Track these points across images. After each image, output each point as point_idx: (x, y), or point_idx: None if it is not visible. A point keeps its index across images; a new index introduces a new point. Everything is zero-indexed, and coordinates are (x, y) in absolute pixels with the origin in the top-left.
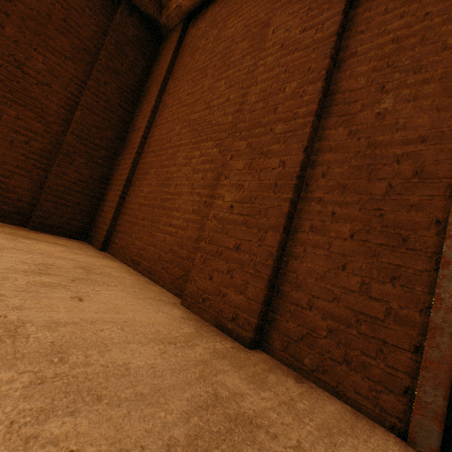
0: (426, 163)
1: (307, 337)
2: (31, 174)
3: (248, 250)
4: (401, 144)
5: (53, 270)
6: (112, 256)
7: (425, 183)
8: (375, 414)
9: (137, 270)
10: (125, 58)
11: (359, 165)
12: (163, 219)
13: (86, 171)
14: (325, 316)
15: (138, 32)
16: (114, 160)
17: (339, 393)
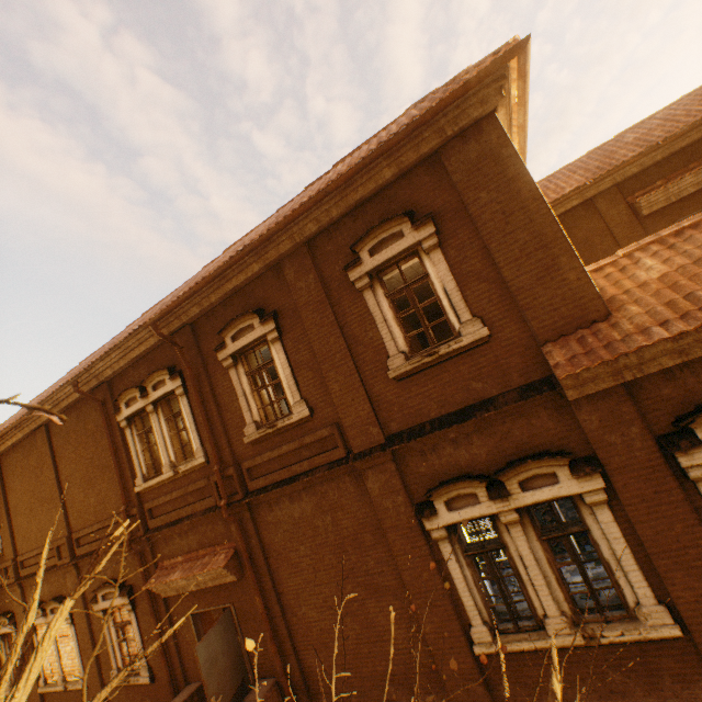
0: None
1: None
2: None
3: None
4: None
5: None
6: None
7: None
8: None
9: None
10: None
11: None
12: None
13: None
14: None
15: None
16: None
17: None
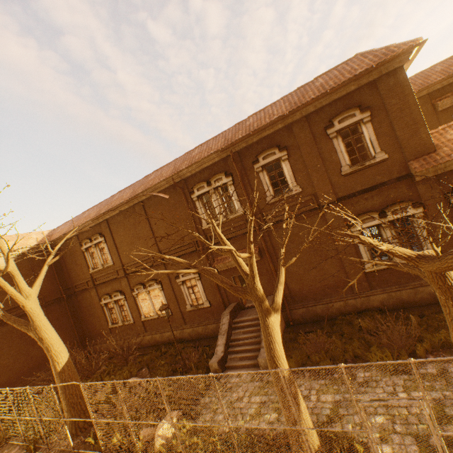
0: None
1: None
2: None
3: None
4: None
5: None
6: None
7: None
8: None
9: None
10: None
11: None
12: None
13: None
14: None
15: None
16: None
17: None
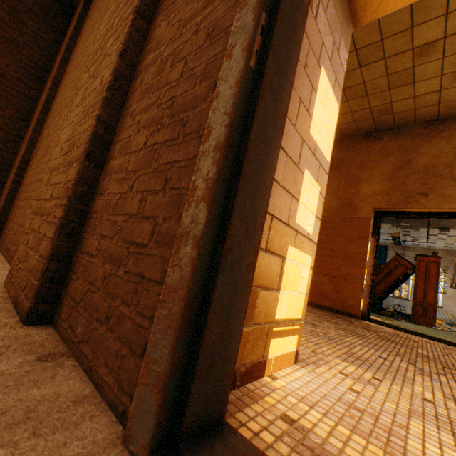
0: (219, 18)
1: (87, 294)
2: None
3: (57, 194)
4: (203, 9)
5: None
6: None
7: (213, 43)
8: (113, 395)
9: (6, 259)
10: (24, 27)
11: (168, 54)
12: (35, 193)
13: None
14: (106, 259)
15: None
16: (17, 144)
17: (92, 370)
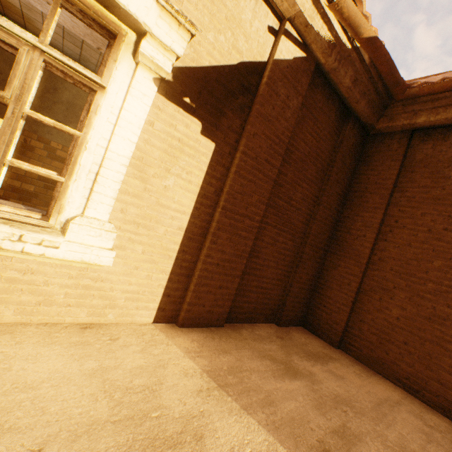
0: None
1: None
2: (281, 282)
3: None
4: None
5: (445, 447)
6: (354, 358)
7: None
8: None
9: (414, 396)
10: (344, 166)
11: None
12: (447, 361)
13: (310, 270)
14: None
15: (355, 139)
16: (324, 256)
17: None
